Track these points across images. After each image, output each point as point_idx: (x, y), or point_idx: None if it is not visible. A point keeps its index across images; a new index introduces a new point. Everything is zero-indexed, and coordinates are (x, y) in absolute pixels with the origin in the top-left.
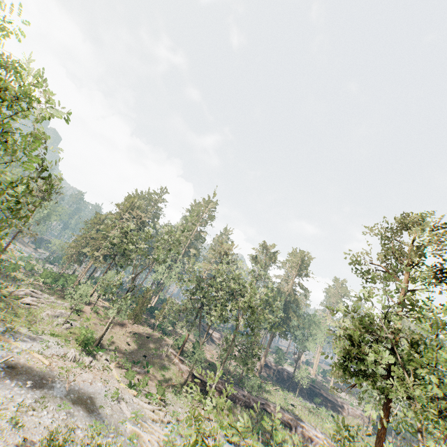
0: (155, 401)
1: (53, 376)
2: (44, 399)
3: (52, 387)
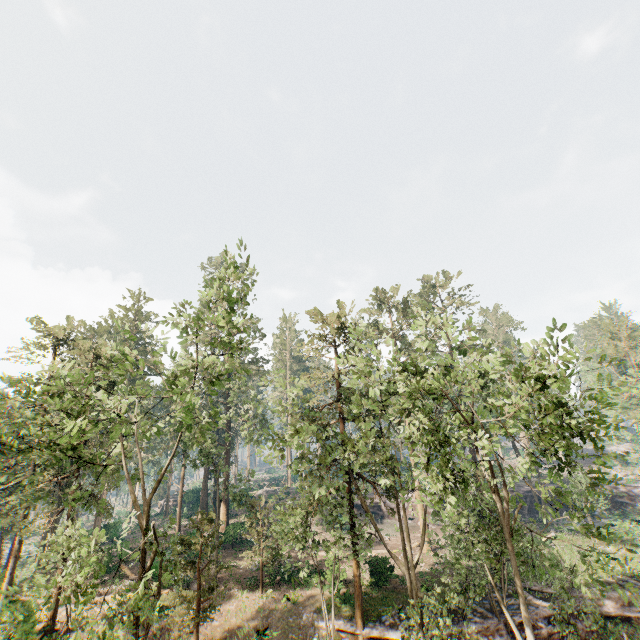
0: None
1: None
2: None
3: None
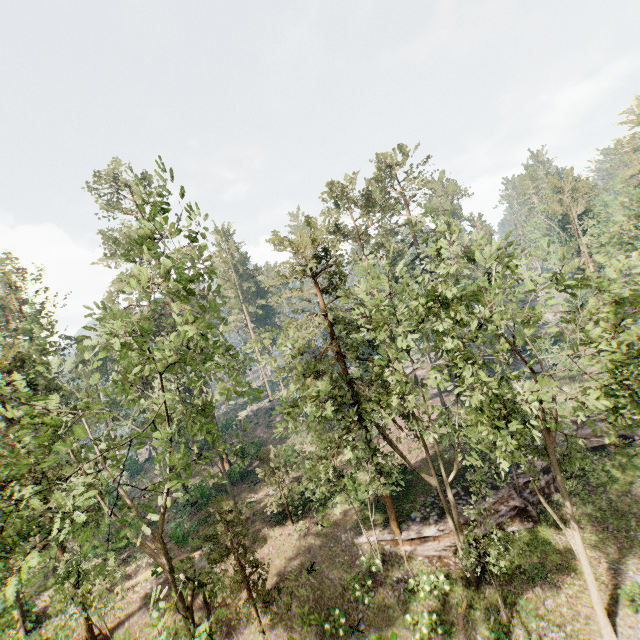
0: None
1: None
2: None
3: None
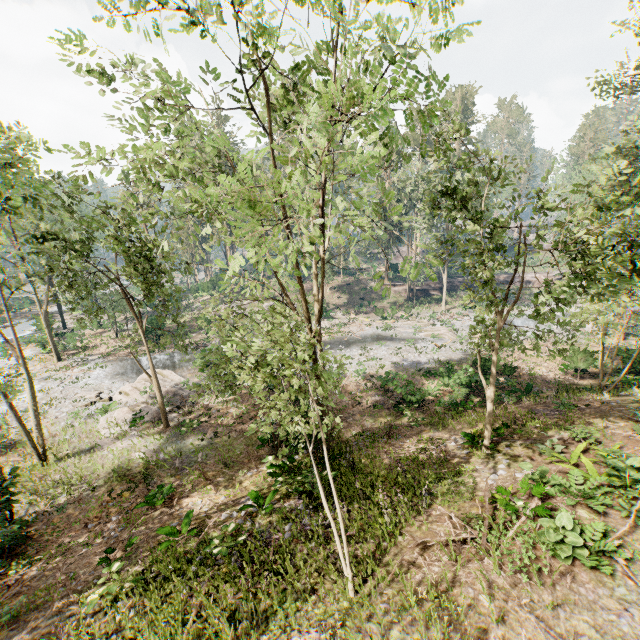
0: (409, 318)
1: (341, 338)
2: (364, 347)
3: (353, 342)
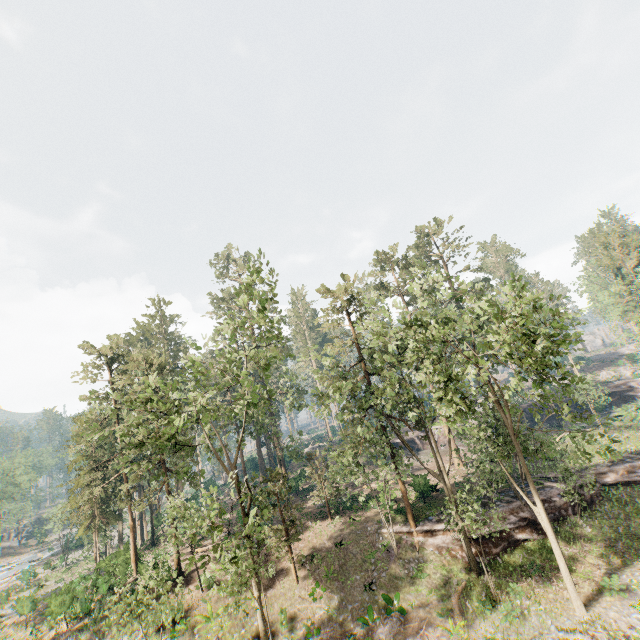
0: None
1: None
2: None
3: None
